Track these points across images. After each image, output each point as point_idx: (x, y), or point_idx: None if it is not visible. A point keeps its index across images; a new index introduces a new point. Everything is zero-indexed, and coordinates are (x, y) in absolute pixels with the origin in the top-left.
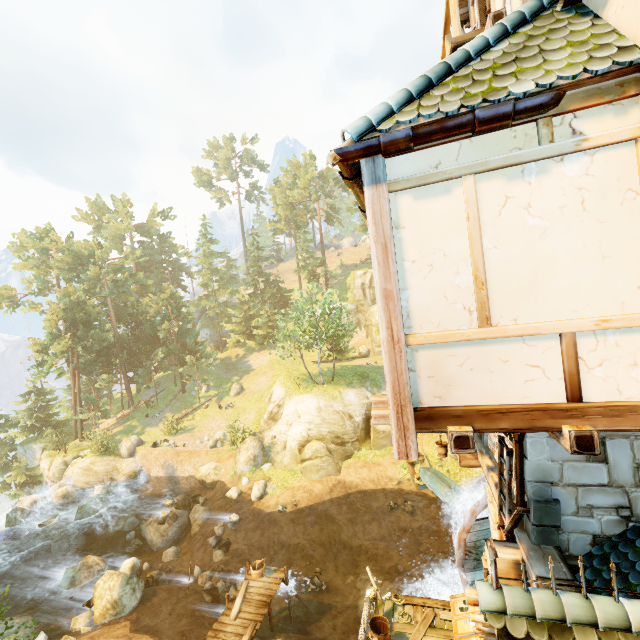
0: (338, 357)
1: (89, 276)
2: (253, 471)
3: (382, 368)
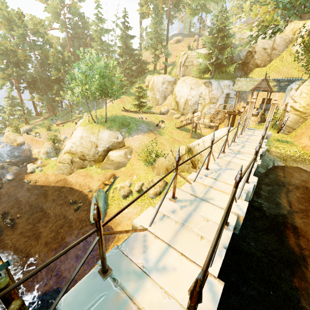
0: (145, 110)
1: (15, 35)
2: (46, 159)
3: (144, 122)
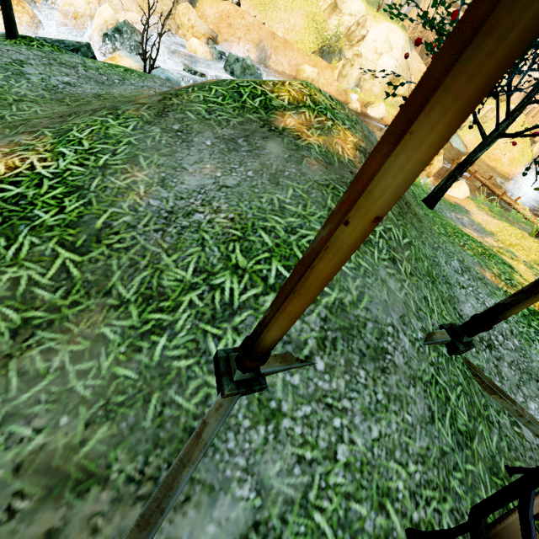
0: None
1: None
2: (355, 91)
3: None
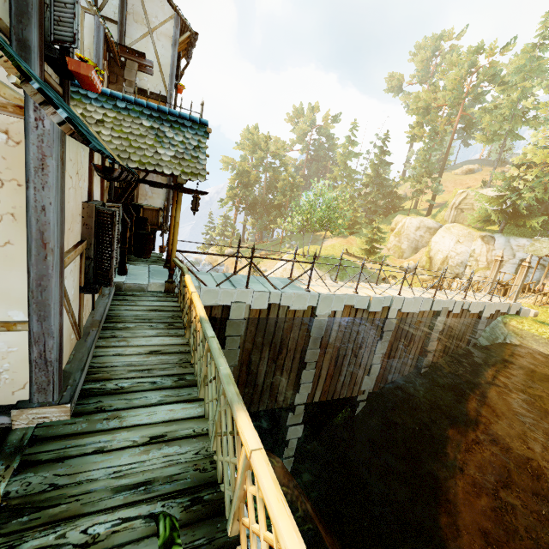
0: (377, 260)
1: (256, 157)
2: None
3: (366, 271)
